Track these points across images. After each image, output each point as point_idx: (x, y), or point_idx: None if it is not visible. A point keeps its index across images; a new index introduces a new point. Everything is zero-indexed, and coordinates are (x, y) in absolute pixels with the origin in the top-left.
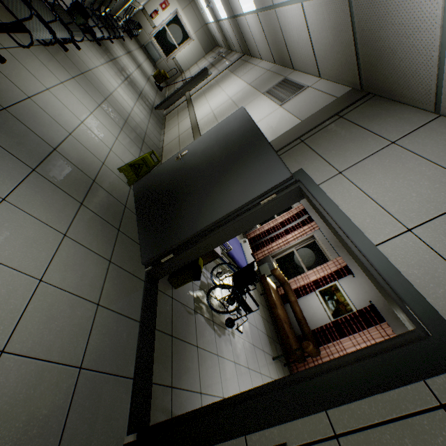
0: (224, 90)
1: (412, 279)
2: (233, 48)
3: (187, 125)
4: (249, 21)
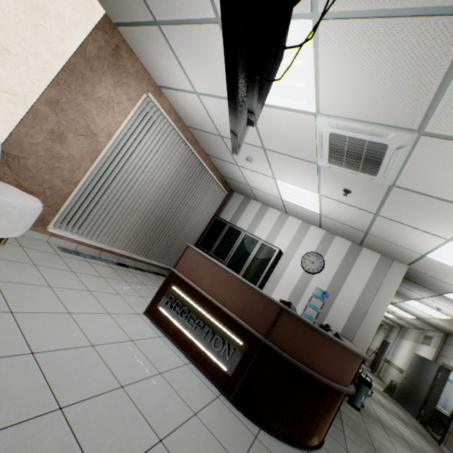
0: (402, 348)
1: None
2: (392, 325)
3: (395, 371)
4: (395, 319)
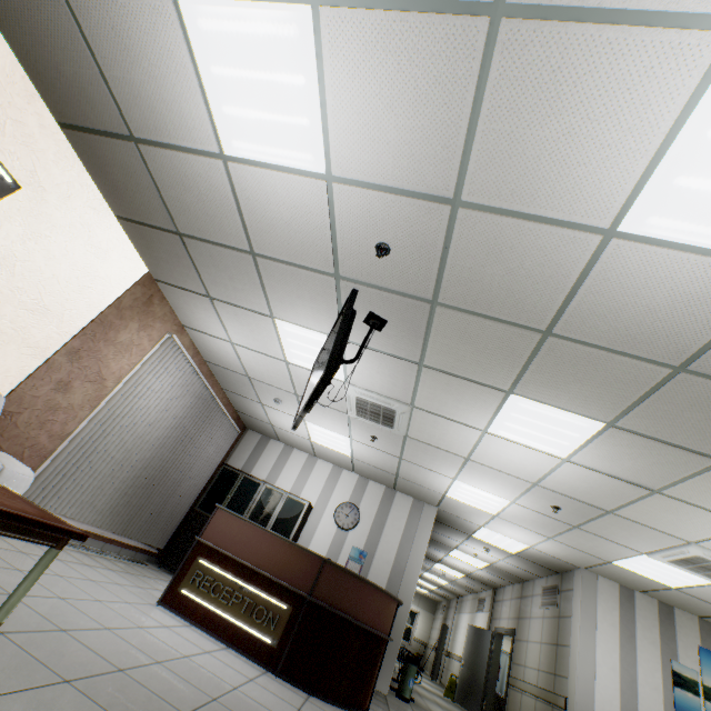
0: (461, 626)
1: (510, 626)
2: (450, 597)
3: (457, 664)
4: (448, 585)
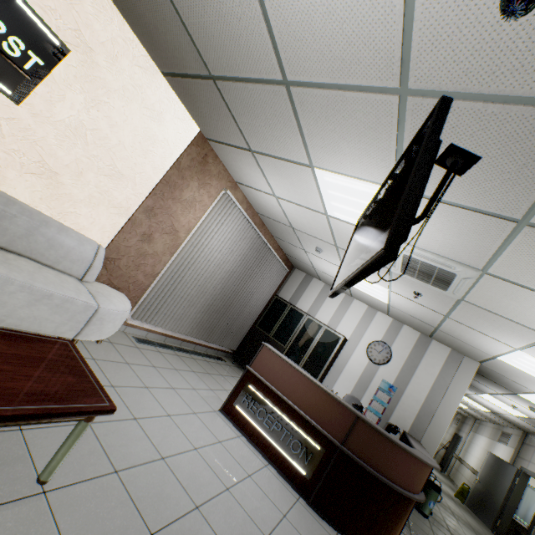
0: (476, 445)
1: None
2: (466, 415)
3: (468, 472)
4: (468, 410)
